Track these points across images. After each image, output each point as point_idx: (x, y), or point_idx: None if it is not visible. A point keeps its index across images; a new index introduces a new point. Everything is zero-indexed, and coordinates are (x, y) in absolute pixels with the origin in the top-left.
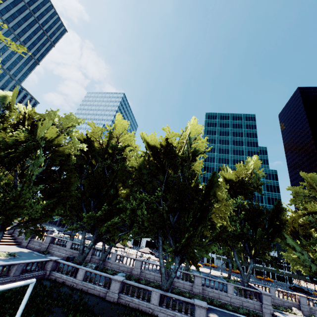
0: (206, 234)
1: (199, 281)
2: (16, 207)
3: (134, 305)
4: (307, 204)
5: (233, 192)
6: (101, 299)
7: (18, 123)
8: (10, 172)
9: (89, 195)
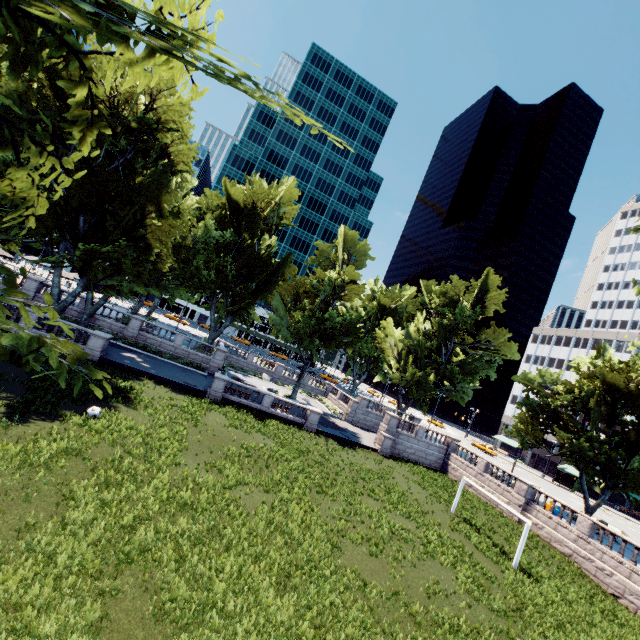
0: (162, 267)
1: (138, 325)
2: None
3: None
4: (324, 268)
5: (236, 222)
6: None
7: None
8: None
9: None
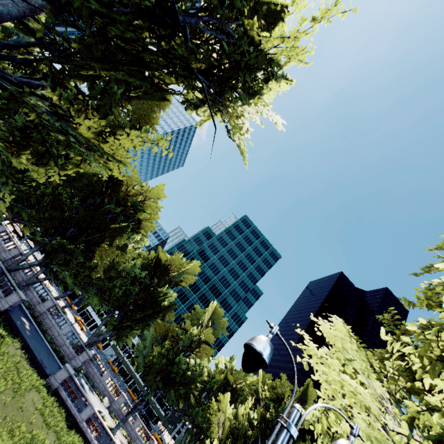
0: (93, 275)
1: (49, 305)
2: None
3: None
4: (193, 325)
5: (154, 271)
6: None
7: None
8: None
9: None
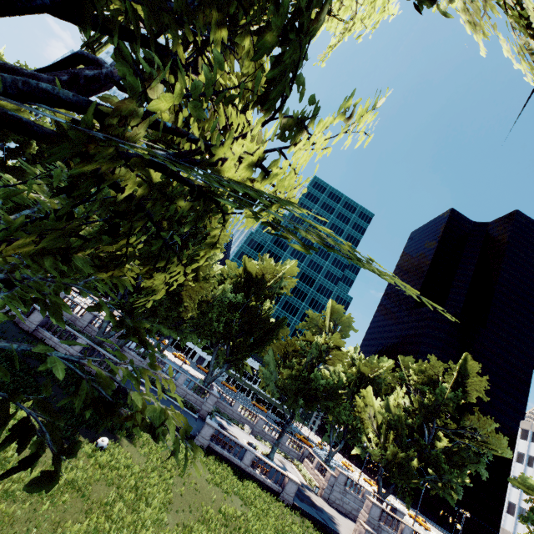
0: (184, 316)
1: None
2: None
3: (51, 342)
4: (313, 333)
5: (247, 287)
6: (13, 322)
7: None
8: None
9: None
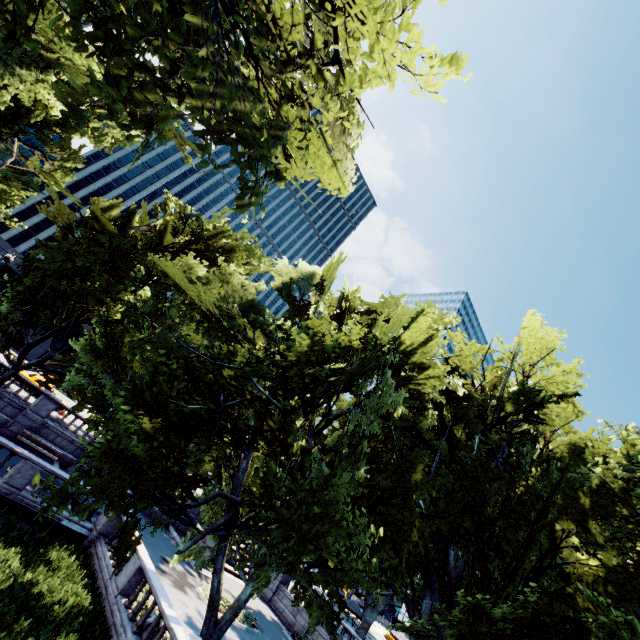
0: None
1: None
2: (317, 524)
3: None
4: None
5: None
6: None
7: (332, 319)
8: (308, 420)
9: (447, 527)
